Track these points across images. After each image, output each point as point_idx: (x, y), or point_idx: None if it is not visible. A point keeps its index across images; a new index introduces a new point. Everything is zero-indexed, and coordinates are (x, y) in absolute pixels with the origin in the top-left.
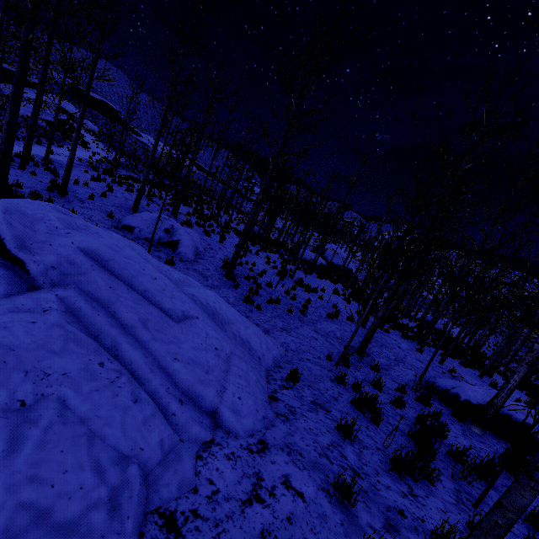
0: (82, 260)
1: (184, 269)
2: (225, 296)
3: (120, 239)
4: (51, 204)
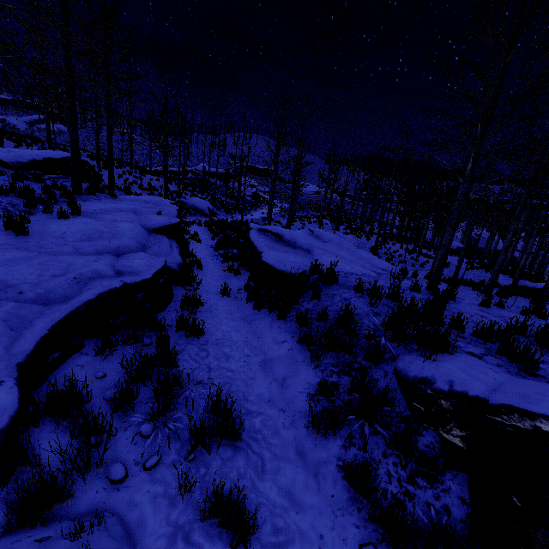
0: (332, 237)
1: None
2: None
3: None
4: None
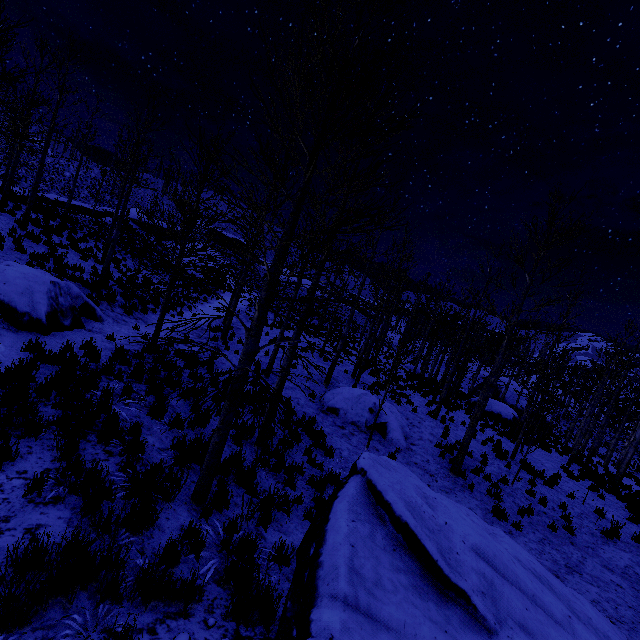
0: (488, 571)
1: (407, 465)
2: (469, 508)
3: (406, 473)
4: (367, 453)
